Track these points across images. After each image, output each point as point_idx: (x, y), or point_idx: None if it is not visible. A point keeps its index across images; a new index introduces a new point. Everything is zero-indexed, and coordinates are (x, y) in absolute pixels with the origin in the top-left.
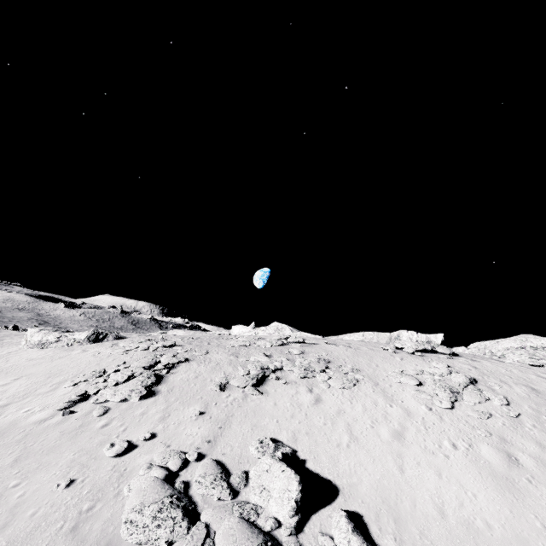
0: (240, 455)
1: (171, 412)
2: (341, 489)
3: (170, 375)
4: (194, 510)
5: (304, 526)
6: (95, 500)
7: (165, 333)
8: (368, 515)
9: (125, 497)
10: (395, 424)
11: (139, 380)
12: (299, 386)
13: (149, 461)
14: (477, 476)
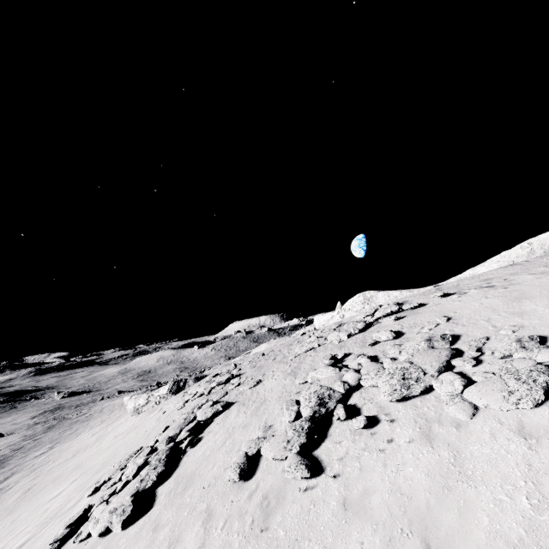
0: None
1: None
2: None
3: (193, 448)
4: None
5: None
6: None
7: (247, 354)
8: None
9: None
10: None
11: (139, 478)
12: (398, 427)
13: None
14: None
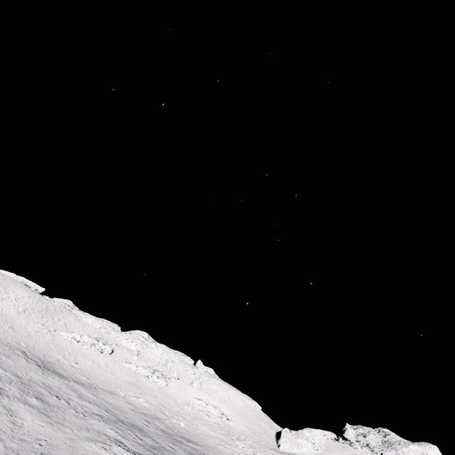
0: None
1: None
2: None
3: None
4: None
5: None
6: None
7: None
8: None
9: None
10: (4, 297)
11: None
12: None
13: None
14: (15, 310)
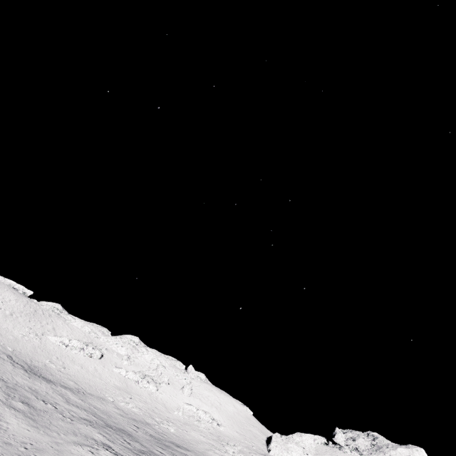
0: None
1: None
2: None
3: None
4: None
5: None
6: None
7: None
8: None
9: None
10: None
11: None
12: None
13: None
14: (1, 313)
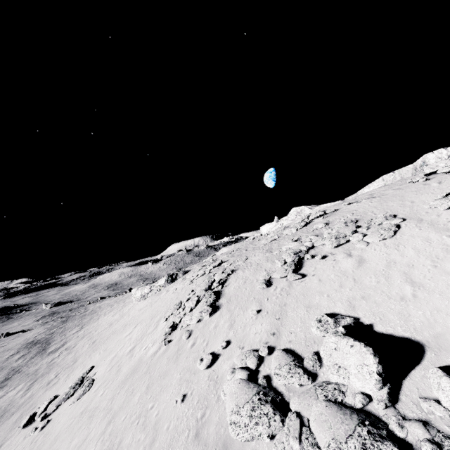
0: (304, 338)
1: (235, 319)
2: (426, 343)
3: (225, 289)
4: (282, 400)
5: (398, 395)
6: (203, 408)
7: (214, 256)
8: None
9: (224, 401)
10: None
11: (204, 302)
12: (337, 256)
13: (232, 365)
14: None
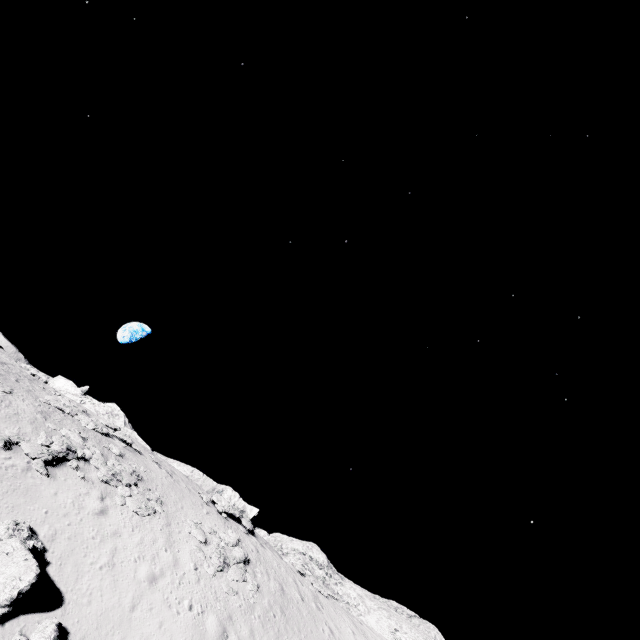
0: None
1: None
2: (67, 603)
3: None
4: None
5: (7, 621)
6: None
7: None
8: (75, 634)
9: None
10: (158, 568)
11: None
12: (94, 489)
13: None
14: (189, 637)
